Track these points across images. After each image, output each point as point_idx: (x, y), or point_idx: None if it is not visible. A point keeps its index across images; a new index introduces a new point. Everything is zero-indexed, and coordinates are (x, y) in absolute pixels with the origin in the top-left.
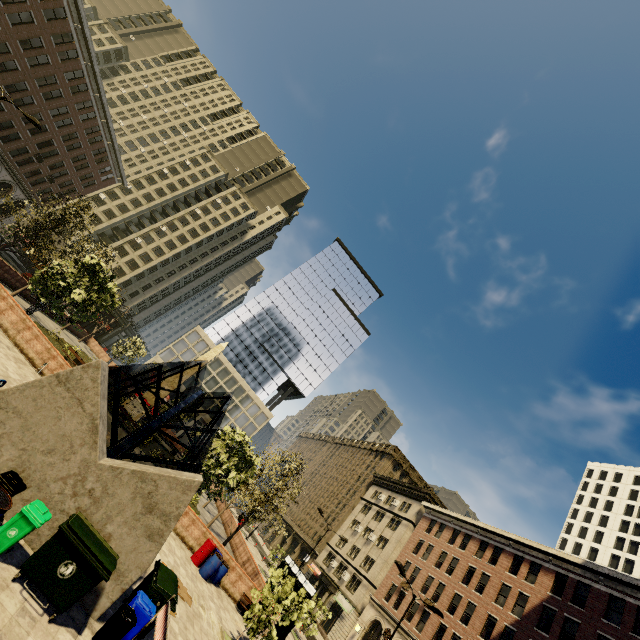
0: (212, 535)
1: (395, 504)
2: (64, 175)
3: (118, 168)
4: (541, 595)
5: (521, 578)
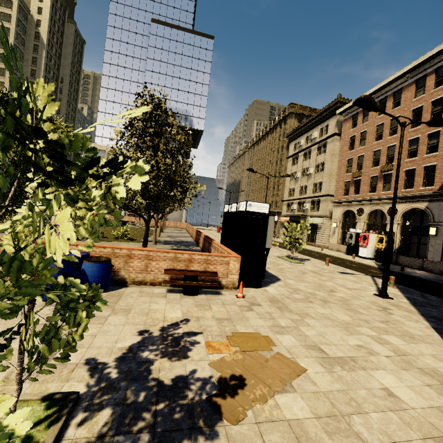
0: None
1: (314, 137)
2: None
3: None
4: None
5: None
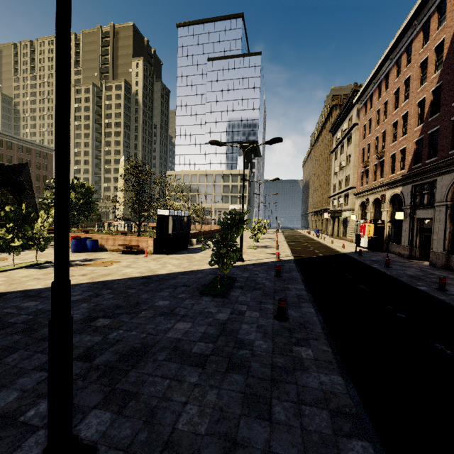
0: (84, 235)
1: (344, 129)
2: (30, 175)
3: (40, 146)
4: None
5: (433, 36)
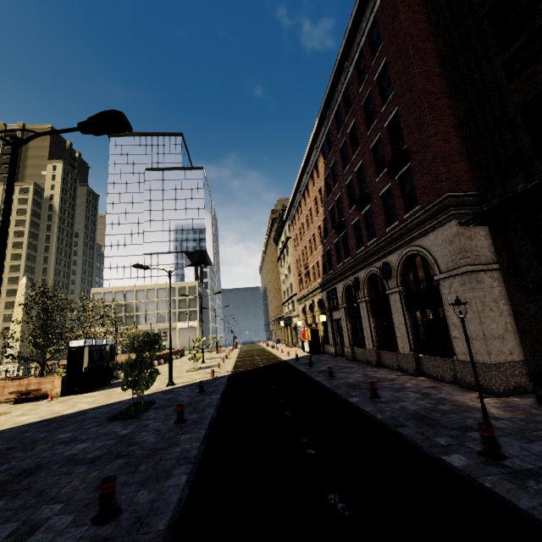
0: None
1: (282, 240)
2: None
3: None
4: (323, 176)
5: (316, 183)
